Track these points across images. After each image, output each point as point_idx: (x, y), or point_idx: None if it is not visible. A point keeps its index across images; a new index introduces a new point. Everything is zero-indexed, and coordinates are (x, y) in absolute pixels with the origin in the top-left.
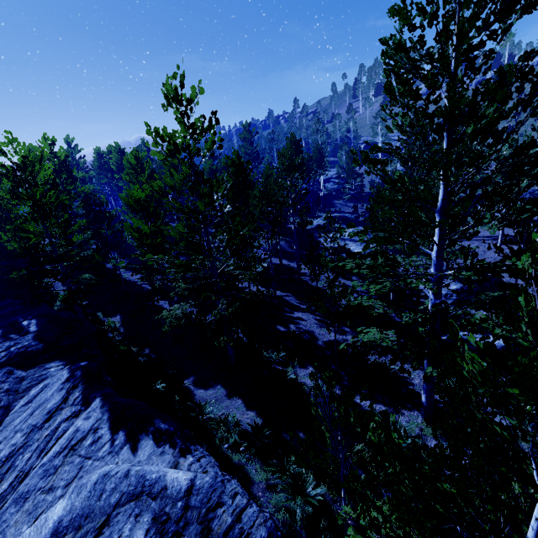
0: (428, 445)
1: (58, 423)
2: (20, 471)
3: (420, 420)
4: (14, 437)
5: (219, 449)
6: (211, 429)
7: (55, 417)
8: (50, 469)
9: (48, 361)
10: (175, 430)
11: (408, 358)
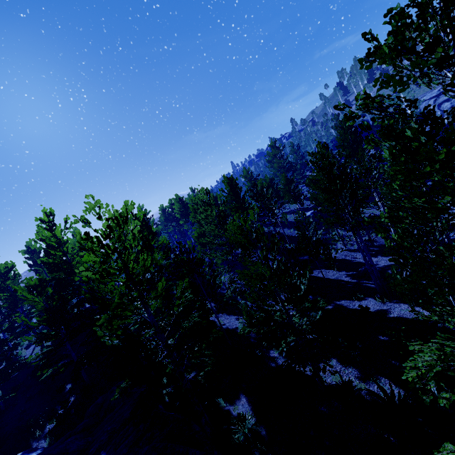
0: None
1: None
2: None
3: None
4: None
5: None
6: None
7: None
8: None
9: None
10: None
11: None
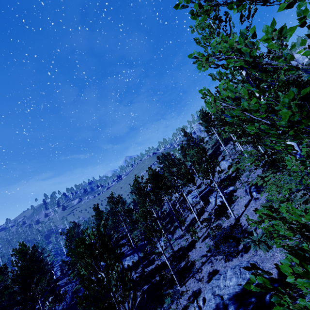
0: None
1: None
2: None
3: None
4: None
5: None
6: None
7: None
8: None
9: None
10: None
11: None
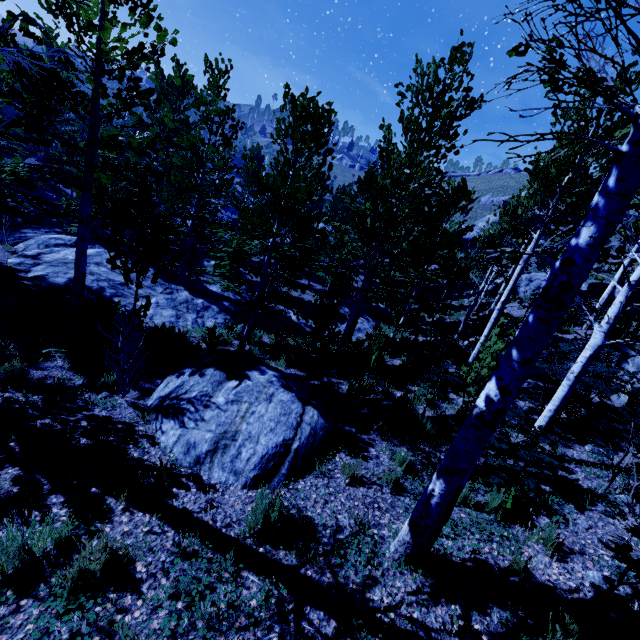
0: None
1: None
2: None
3: None
4: None
5: None
6: None
7: None
8: None
9: None
10: None
11: None
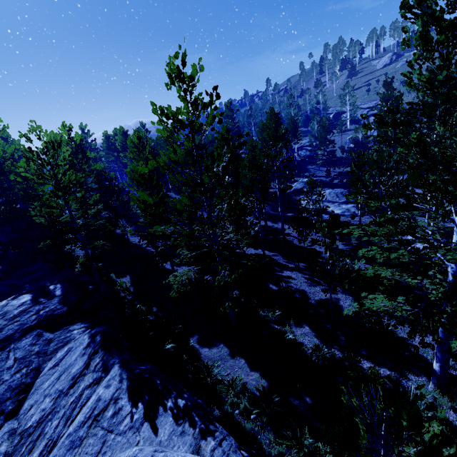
0: (448, 419)
1: (81, 389)
2: (49, 439)
3: (432, 388)
4: (44, 402)
5: (231, 416)
6: (219, 392)
7: (79, 383)
8: (75, 440)
9: (71, 323)
10: (192, 406)
11: (428, 330)
